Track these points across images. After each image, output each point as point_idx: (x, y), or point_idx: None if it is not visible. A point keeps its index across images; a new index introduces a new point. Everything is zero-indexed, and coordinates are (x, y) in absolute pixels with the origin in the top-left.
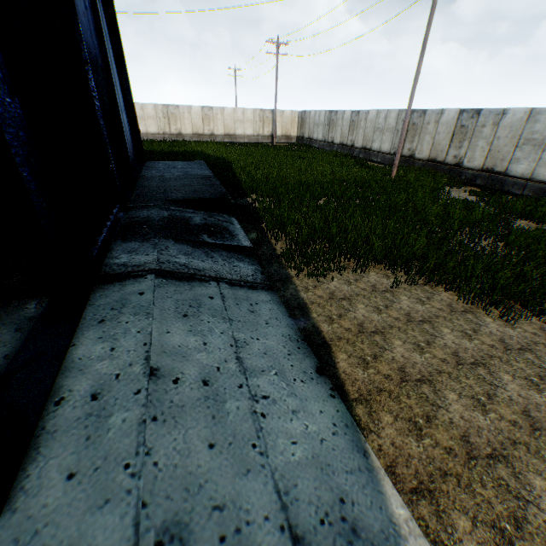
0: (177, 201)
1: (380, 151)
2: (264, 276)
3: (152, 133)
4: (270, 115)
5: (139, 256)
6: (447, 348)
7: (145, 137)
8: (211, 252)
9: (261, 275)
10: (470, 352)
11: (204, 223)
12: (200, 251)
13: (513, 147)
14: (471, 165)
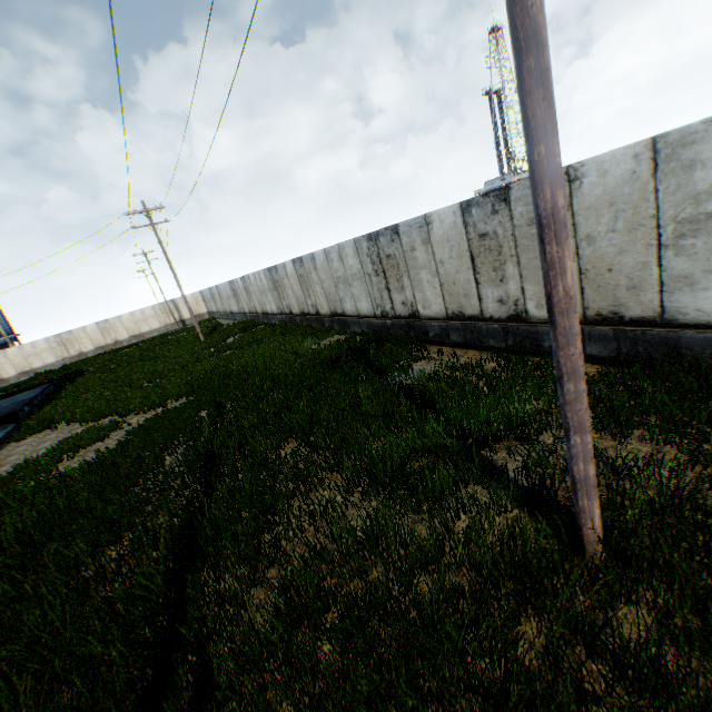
0: None
1: (236, 312)
2: None
3: (52, 363)
4: (172, 304)
5: None
6: (38, 449)
7: (46, 370)
8: None
9: None
10: (46, 447)
11: None
12: None
13: (261, 296)
14: (260, 311)
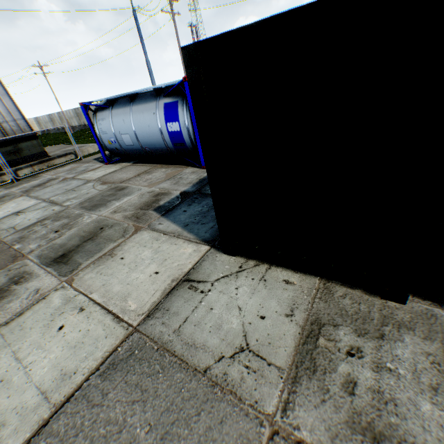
0: None
1: (76, 126)
2: None
3: None
4: None
5: None
6: None
7: None
8: None
9: None
10: None
11: None
12: None
13: None
14: None
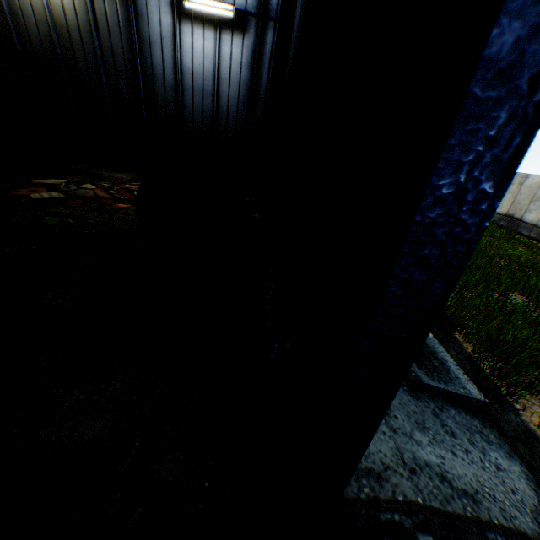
0: None
1: (535, 225)
2: None
3: None
4: None
5: None
6: None
7: None
8: (439, 411)
9: None
10: None
11: None
12: (427, 409)
13: None
14: None
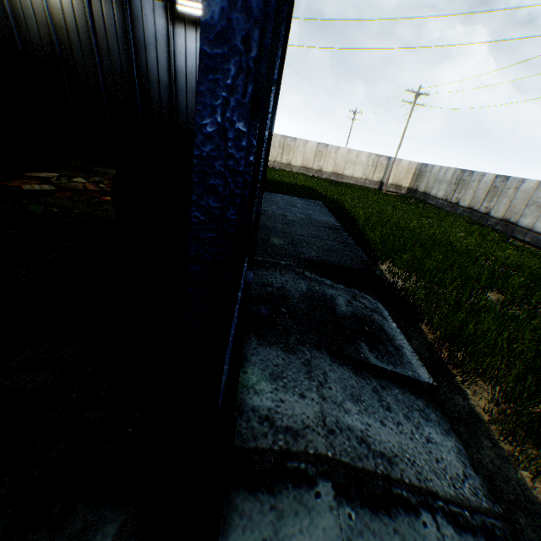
0: (310, 262)
1: (530, 229)
2: (481, 480)
3: None
4: (385, 162)
5: (289, 395)
6: None
7: None
8: (381, 389)
9: (476, 476)
10: None
11: (352, 311)
12: (368, 386)
13: None
14: None
